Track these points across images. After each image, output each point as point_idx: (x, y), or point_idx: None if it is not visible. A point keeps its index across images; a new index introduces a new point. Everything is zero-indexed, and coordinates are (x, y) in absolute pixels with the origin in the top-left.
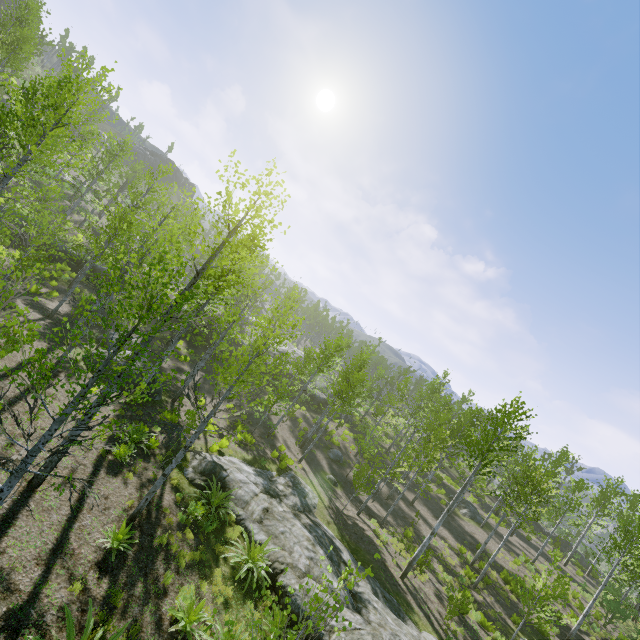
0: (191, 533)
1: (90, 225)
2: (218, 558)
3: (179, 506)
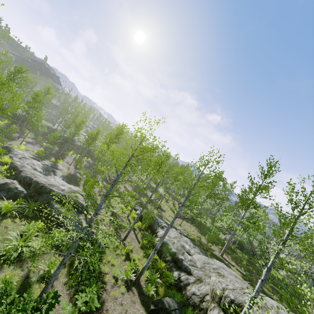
0: None
1: None
2: None
3: None
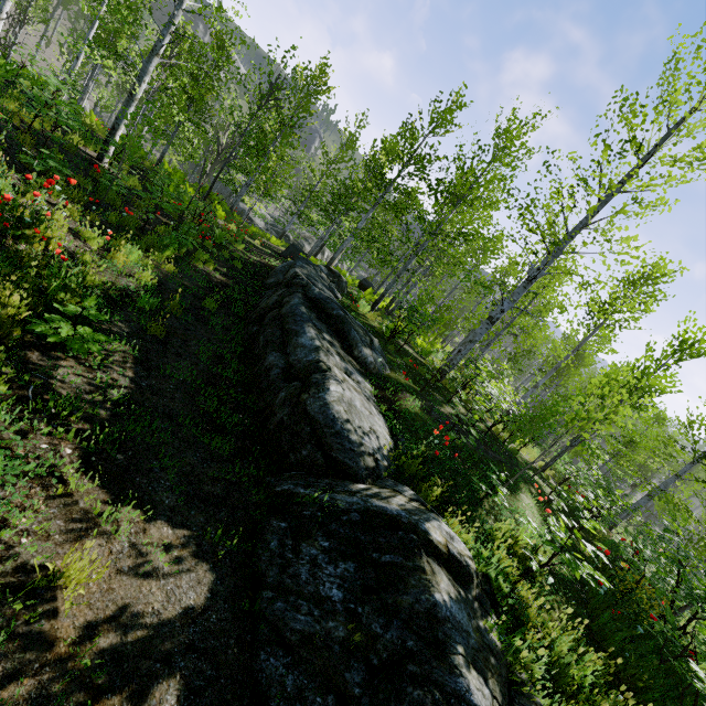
0: None
1: None
2: None
3: None
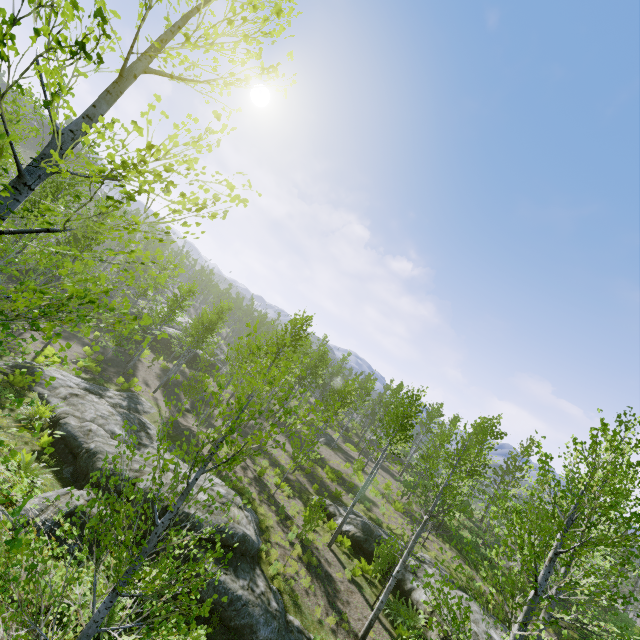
0: None
1: None
2: (4, 408)
3: None
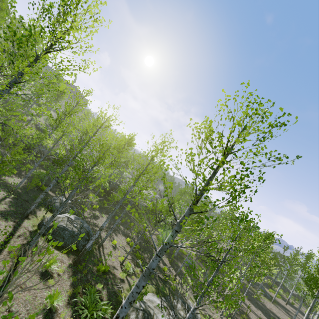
0: None
1: (35, 123)
2: None
3: None
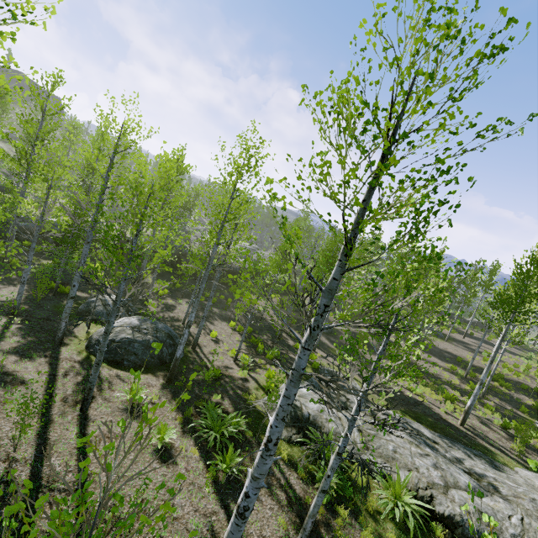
0: (344, 511)
1: None
2: (376, 518)
3: (307, 482)
